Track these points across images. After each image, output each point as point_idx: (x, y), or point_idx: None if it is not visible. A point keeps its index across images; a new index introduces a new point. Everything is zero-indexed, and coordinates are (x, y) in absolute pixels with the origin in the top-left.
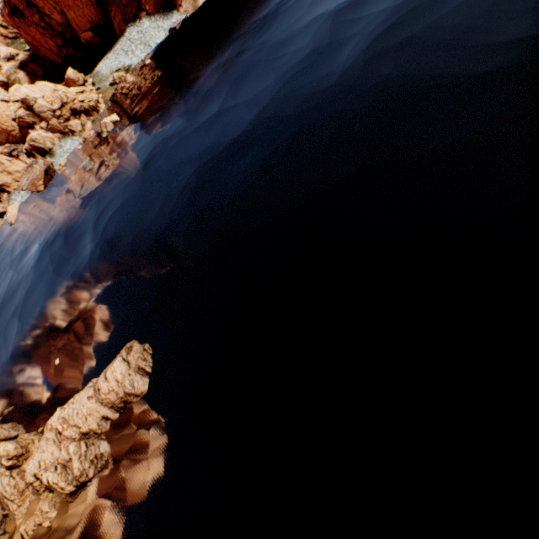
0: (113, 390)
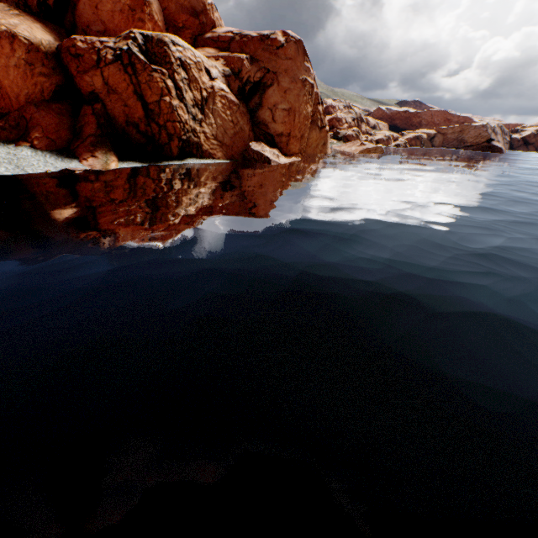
0: None
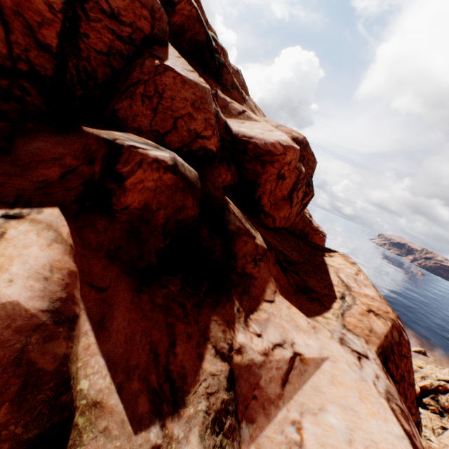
0: None
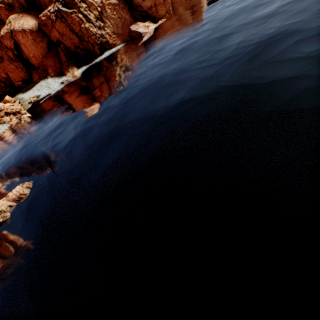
0: (15, 194)
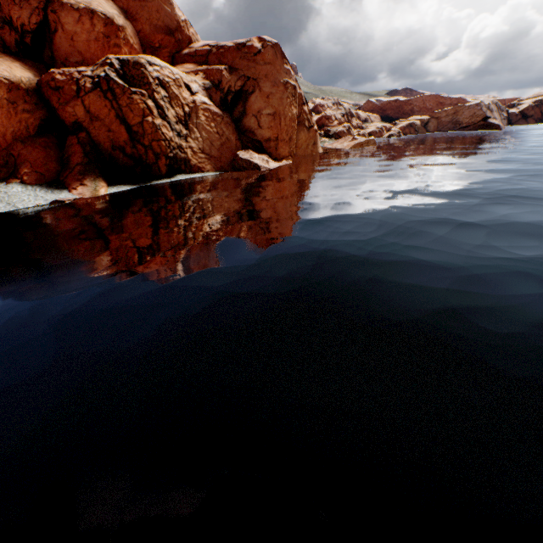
0: None
